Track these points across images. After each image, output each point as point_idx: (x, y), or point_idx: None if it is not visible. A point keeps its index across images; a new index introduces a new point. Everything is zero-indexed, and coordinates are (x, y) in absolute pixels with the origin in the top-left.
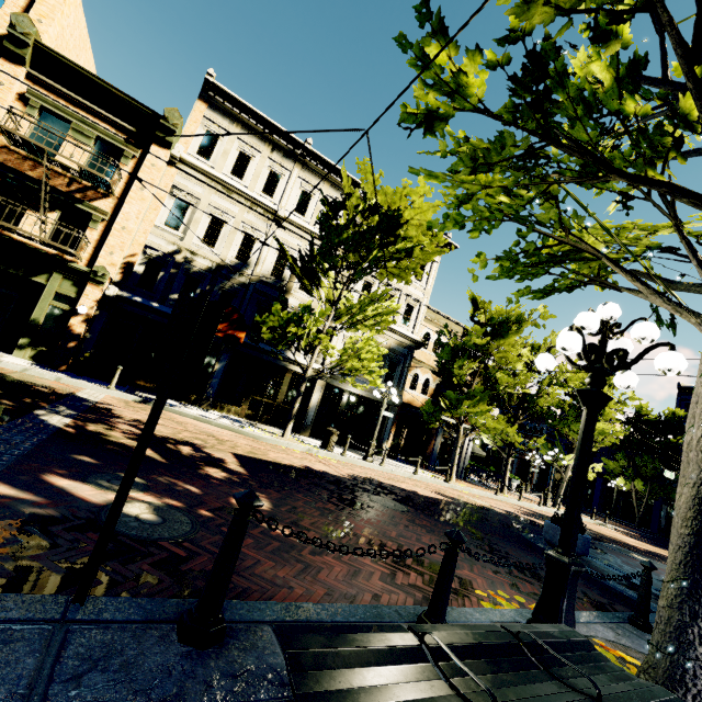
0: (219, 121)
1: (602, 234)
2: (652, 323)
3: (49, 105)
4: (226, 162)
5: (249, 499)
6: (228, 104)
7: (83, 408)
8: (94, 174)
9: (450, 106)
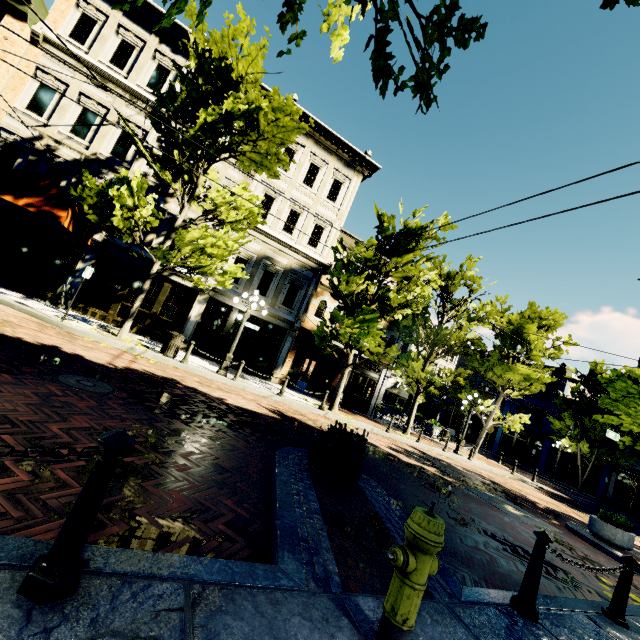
0: (97, 2)
1: None
2: None
3: None
4: (105, 50)
5: None
6: None
7: None
8: None
9: None
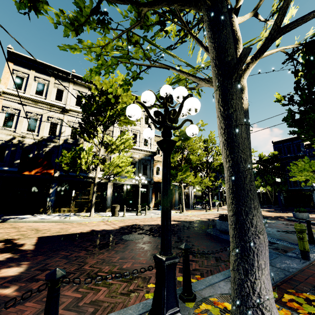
0: (22, 70)
1: (192, 70)
2: (180, 86)
3: None
4: (31, 89)
5: None
6: (25, 61)
7: None
8: None
9: None
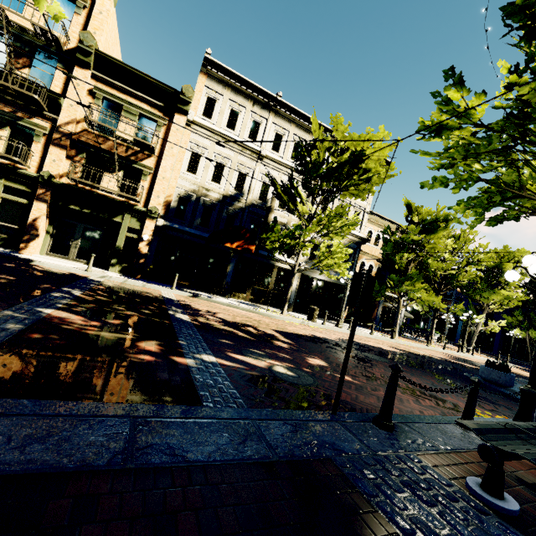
0: (216, 88)
1: None
2: None
3: (108, 96)
4: (222, 119)
5: (400, 368)
6: (221, 74)
7: (180, 306)
8: (140, 141)
9: (456, 122)
